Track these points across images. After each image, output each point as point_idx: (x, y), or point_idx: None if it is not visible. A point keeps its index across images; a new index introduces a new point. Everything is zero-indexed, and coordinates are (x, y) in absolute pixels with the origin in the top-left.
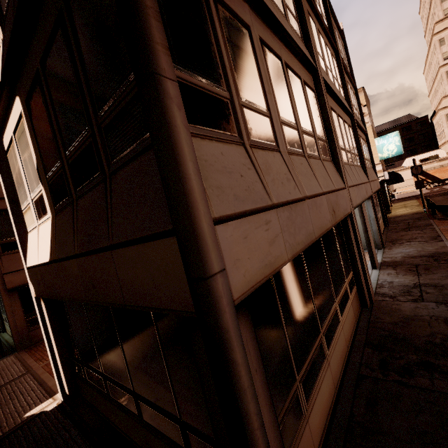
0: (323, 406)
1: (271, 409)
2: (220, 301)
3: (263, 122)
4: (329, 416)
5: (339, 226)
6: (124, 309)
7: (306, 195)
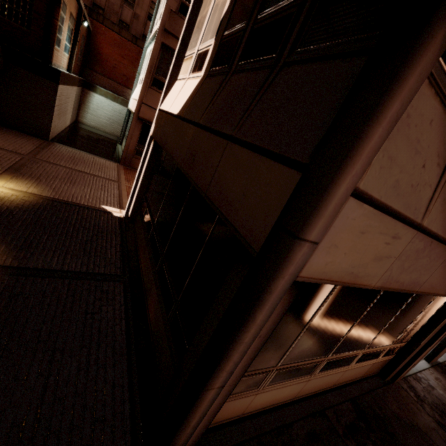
0: (276, 397)
1: (245, 368)
2: (288, 266)
3: None
4: (273, 406)
5: (444, 299)
6: (200, 196)
7: None
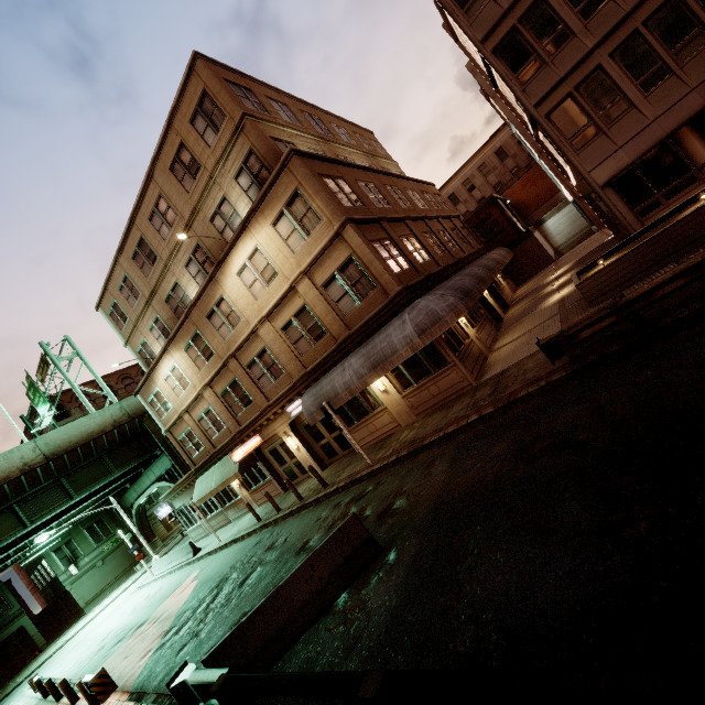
0: None
1: (625, 205)
2: (594, 188)
3: (617, 106)
4: None
5: None
6: None
7: (657, 117)
